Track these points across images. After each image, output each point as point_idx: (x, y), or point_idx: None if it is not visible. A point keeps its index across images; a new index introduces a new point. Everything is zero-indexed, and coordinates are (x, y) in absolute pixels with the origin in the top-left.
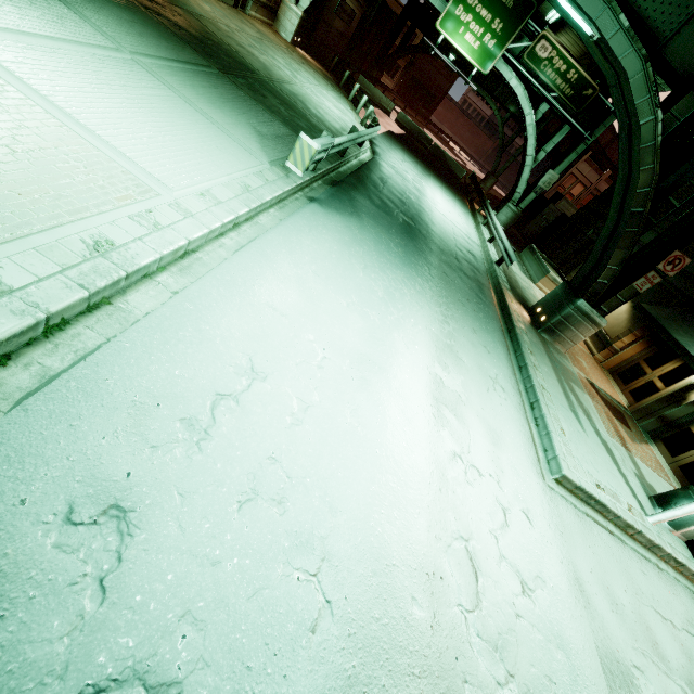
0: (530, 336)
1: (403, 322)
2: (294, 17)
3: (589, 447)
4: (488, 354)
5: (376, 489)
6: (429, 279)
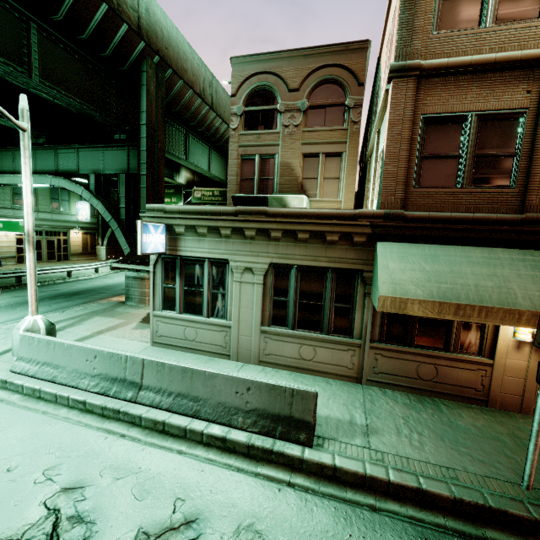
0: (94, 306)
1: None
2: (103, 250)
3: (1, 338)
4: None
5: None
6: None
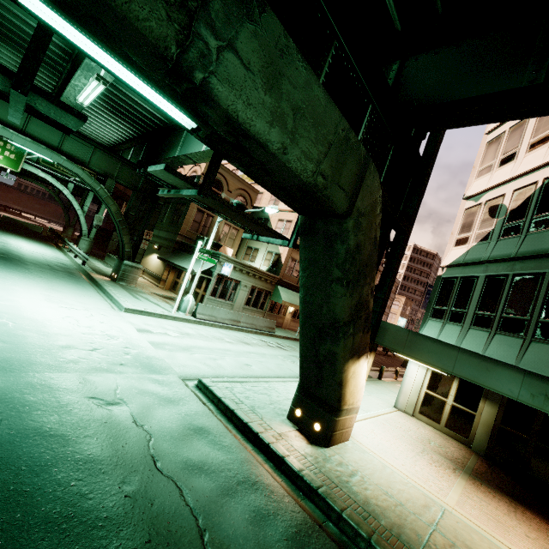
0: (110, 283)
1: (17, 284)
2: None
3: (143, 303)
4: (80, 289)
5: (23, 311)
6: (30, 273)
